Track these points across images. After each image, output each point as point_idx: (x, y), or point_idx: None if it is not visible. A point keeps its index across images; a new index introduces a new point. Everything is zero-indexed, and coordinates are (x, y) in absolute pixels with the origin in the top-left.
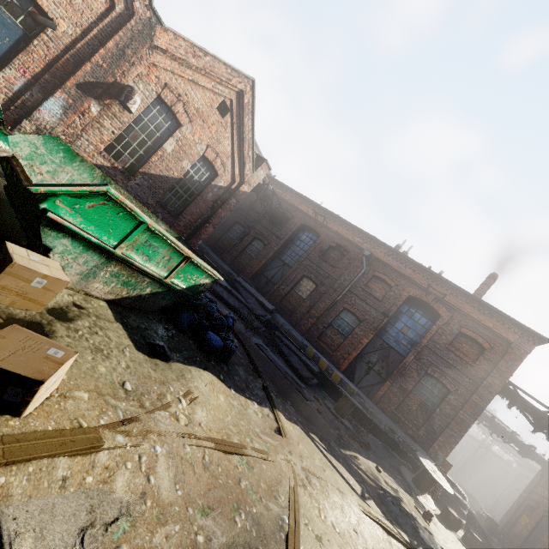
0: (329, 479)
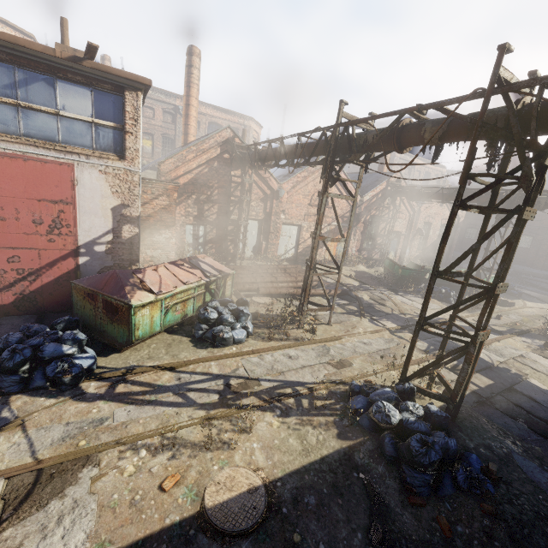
0: None
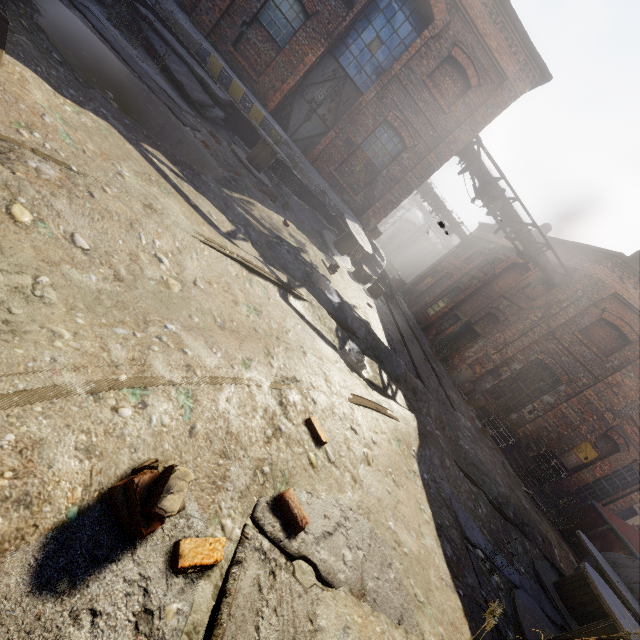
0: (126, 189)
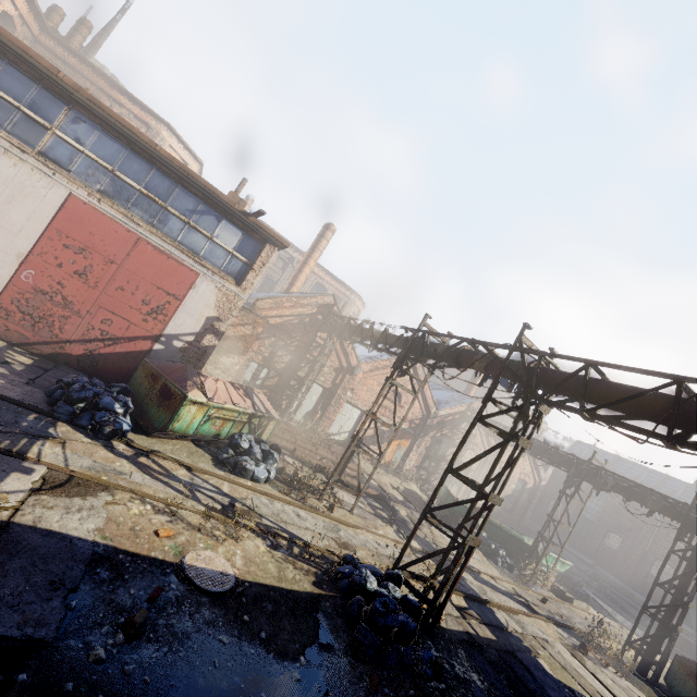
0: None
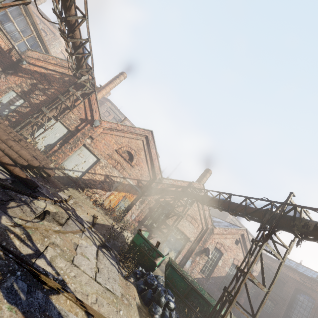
0: None
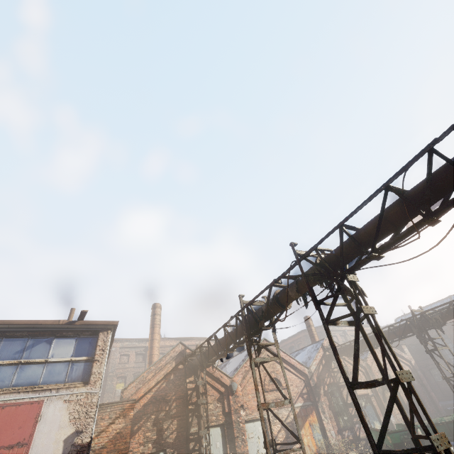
0: None
